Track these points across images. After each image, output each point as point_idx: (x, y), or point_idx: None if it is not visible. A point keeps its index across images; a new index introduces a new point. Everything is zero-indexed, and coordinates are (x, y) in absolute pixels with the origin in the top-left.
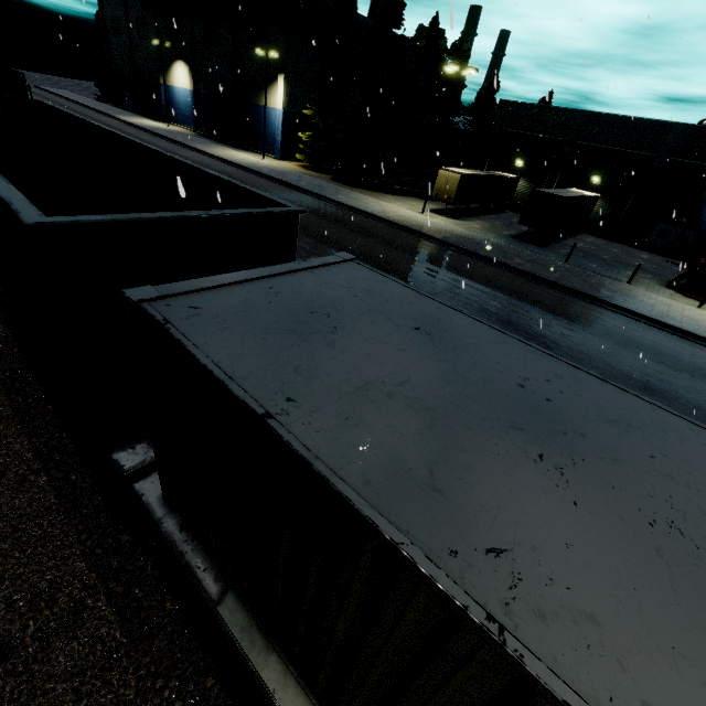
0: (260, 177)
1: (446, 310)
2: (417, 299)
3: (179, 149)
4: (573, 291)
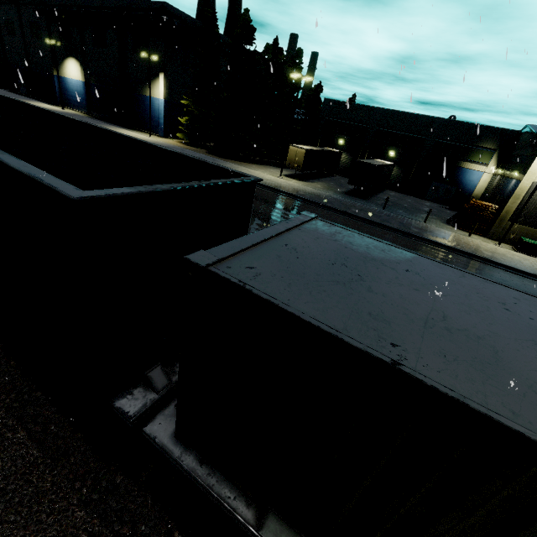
0: None
1: (408, 254)
2: (384, 246)
3: None
4: (394, 230)
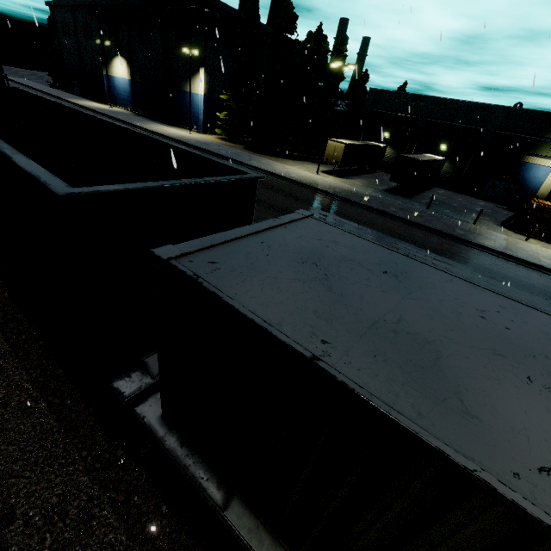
0: (189, 147)
1: (397, 255)
2: (372, 247)
3: None
4: (436, 231)
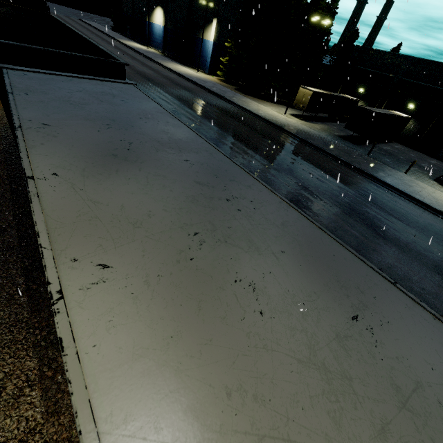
0: (190, 82)
1: (151, 102)
2: (143, 97)
3: (147, 61)
4: (358, 170)
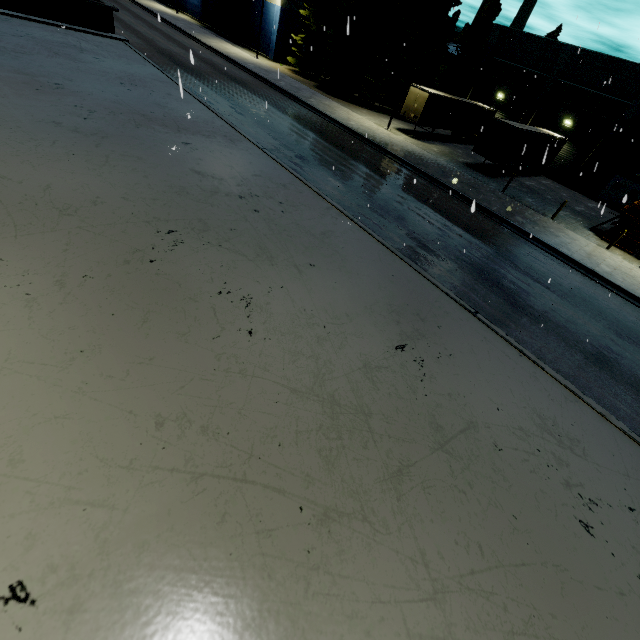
0: (244, 71)
1: (149, 67)
2: (135, 59)
3: (176, 34)
4: (487, 212)
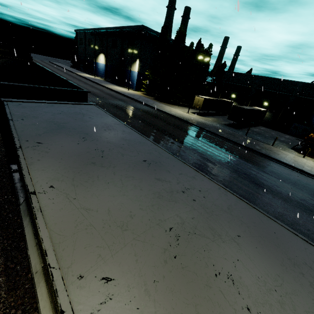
0: (124, 96)
1: (109, 117)
2: (103, 114)
3: (95, 85)
4: (242, 146)
